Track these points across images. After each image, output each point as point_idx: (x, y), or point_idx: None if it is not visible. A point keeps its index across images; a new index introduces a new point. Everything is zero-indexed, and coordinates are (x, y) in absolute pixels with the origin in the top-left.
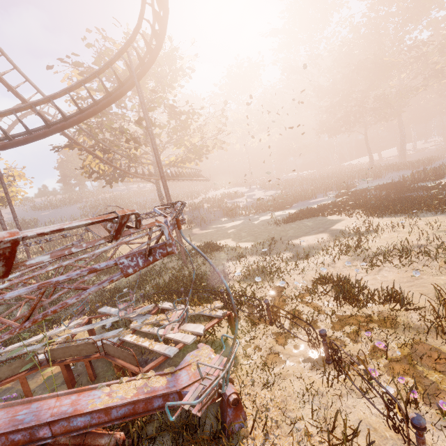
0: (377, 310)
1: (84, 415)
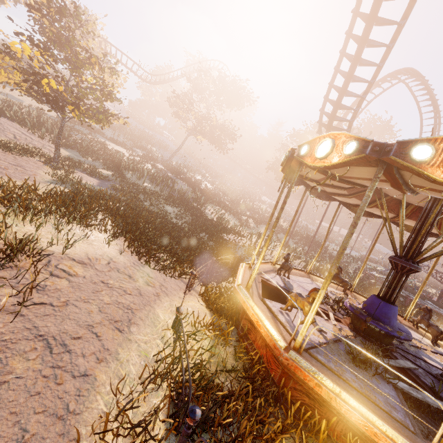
0: None
1: None
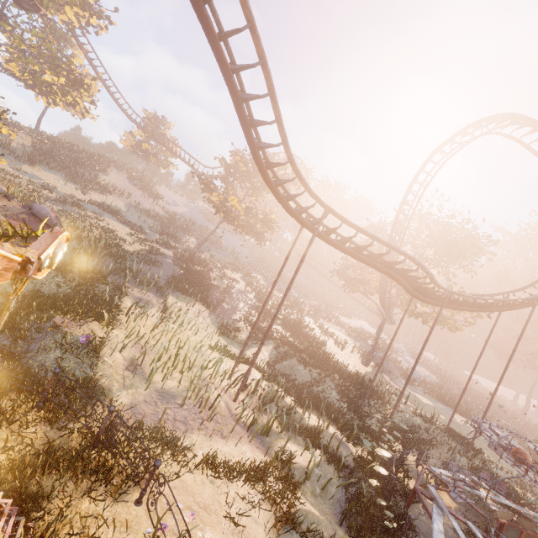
0: None
1: None
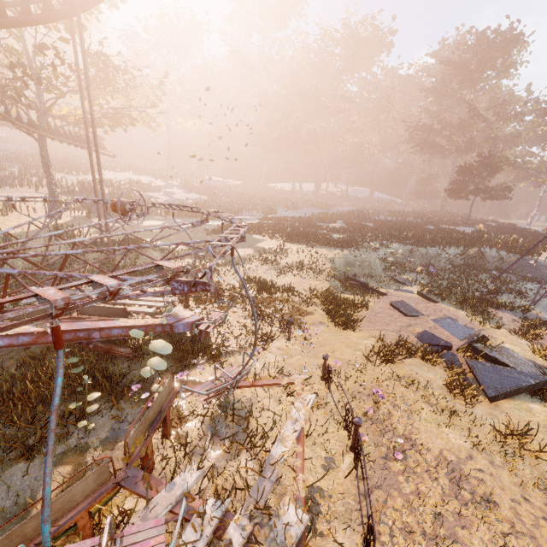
0: (280, 296)
1: (119, 329)
